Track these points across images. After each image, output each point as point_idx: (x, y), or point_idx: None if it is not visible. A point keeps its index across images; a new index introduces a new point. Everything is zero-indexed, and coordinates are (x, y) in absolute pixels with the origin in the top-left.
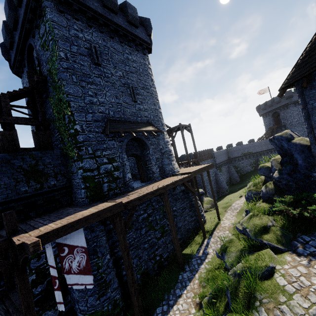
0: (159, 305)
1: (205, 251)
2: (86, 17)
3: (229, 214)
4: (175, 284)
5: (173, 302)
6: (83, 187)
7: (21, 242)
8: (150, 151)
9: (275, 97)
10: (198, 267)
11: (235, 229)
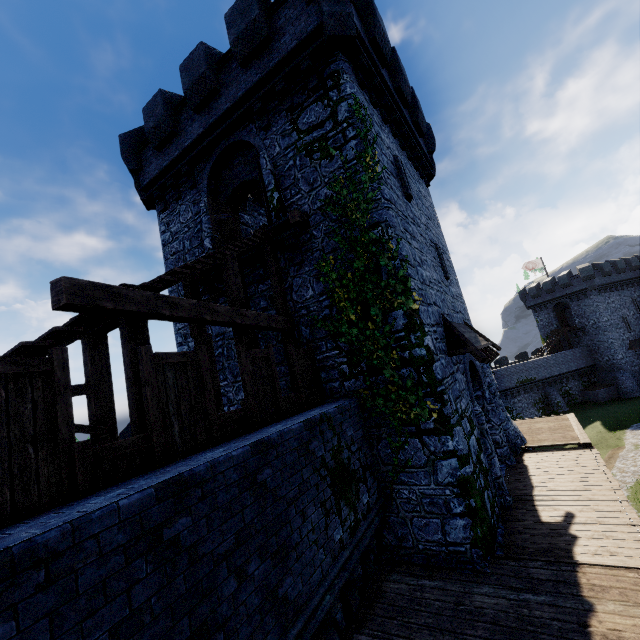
0: None
1: None
2: (380, 104)
3: None
4: None
5: None
6: (459, 511)
7: None
8: (485, 391)
9: (559, 276)
10: None
11: None
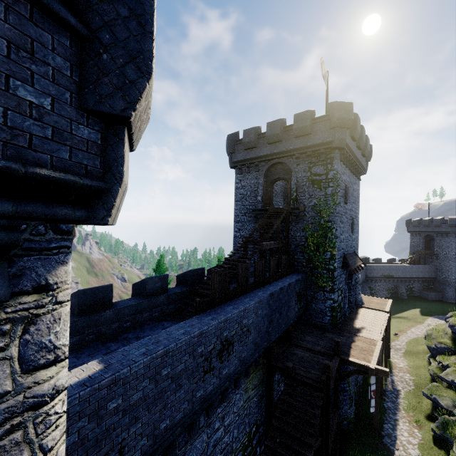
0: (383, 423)
1: (394, 387)
2: (347, 159)
3: (394, 352)
4: (385, 410)
5: (394, 423)
6: (329, 315)
7: (375, 368)
8: (352, 281)
9: (435, 219)
10: (397, 400)
11: (416, 373)
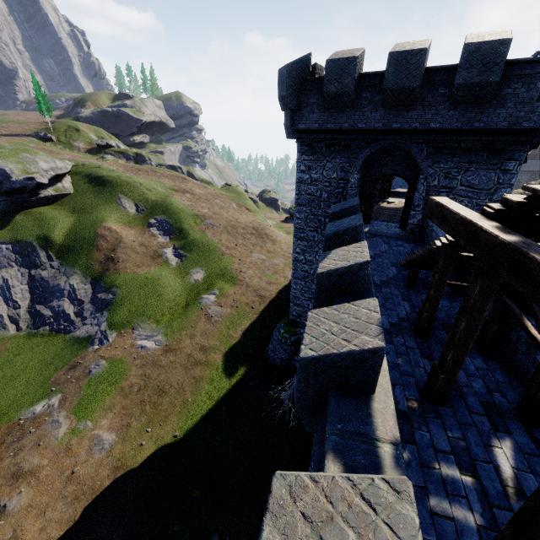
0: None
1: None
2: None
3: None
4: None
5: None
6: None
7: None
8: None
9: None
10: None
11: None
